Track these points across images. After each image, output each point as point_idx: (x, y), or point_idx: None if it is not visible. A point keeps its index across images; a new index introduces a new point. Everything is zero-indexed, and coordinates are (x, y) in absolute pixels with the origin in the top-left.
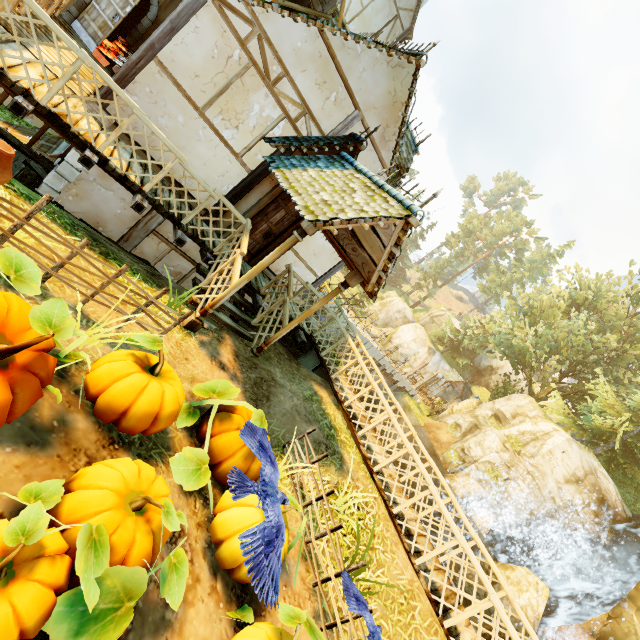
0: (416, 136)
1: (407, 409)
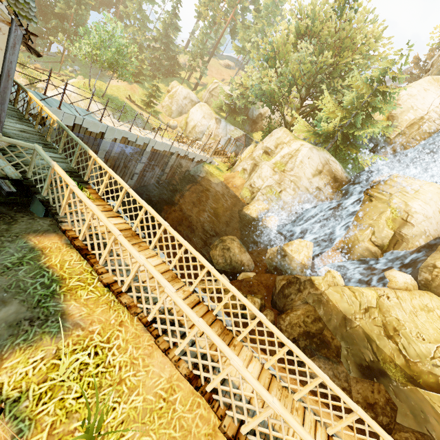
0: None
1: (209, 174)
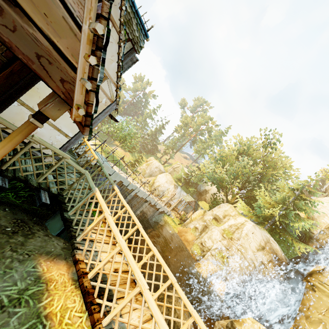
0: (144, 23)
1: (167, 224)
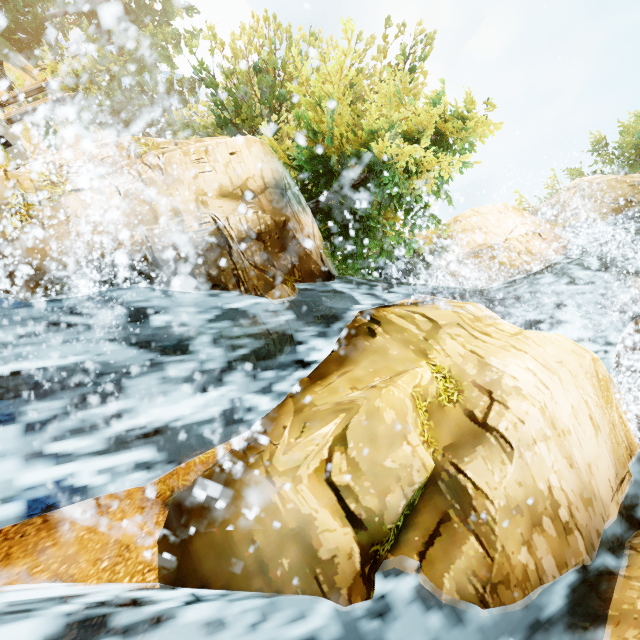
0: None
1: None
